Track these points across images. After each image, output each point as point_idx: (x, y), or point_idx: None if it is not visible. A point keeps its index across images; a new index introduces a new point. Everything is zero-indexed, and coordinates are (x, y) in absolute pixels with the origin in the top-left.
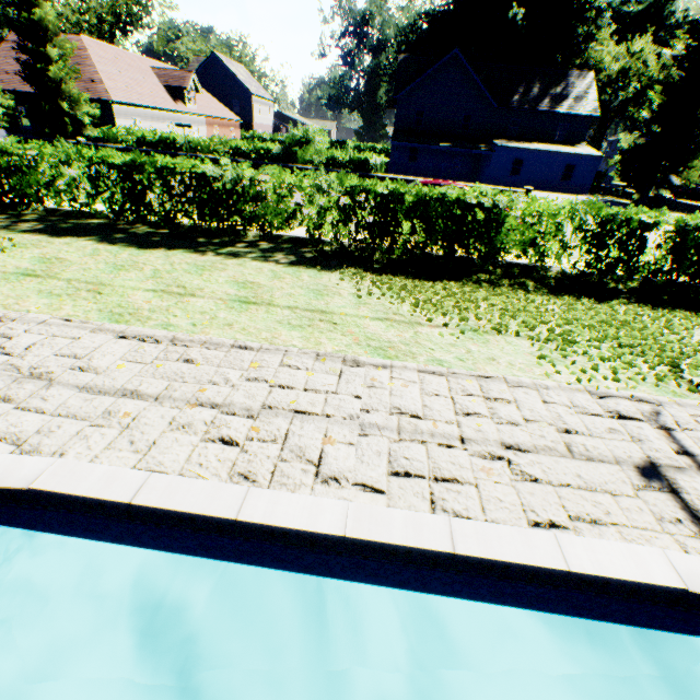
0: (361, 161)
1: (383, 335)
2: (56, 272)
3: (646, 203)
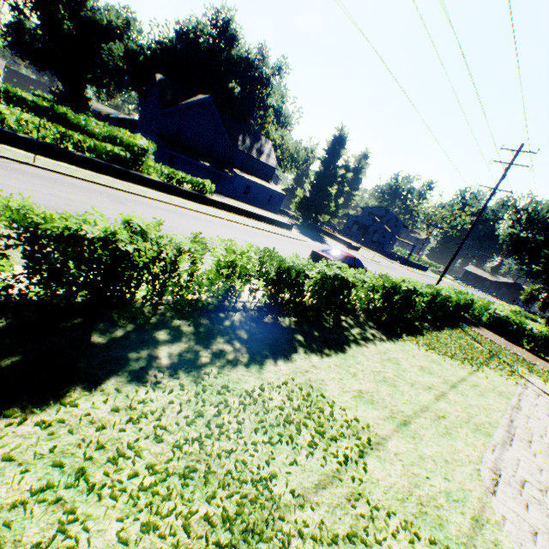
0: (200, 184)
1: (487, 385)
2: (398, 410)
3: (307, 226)
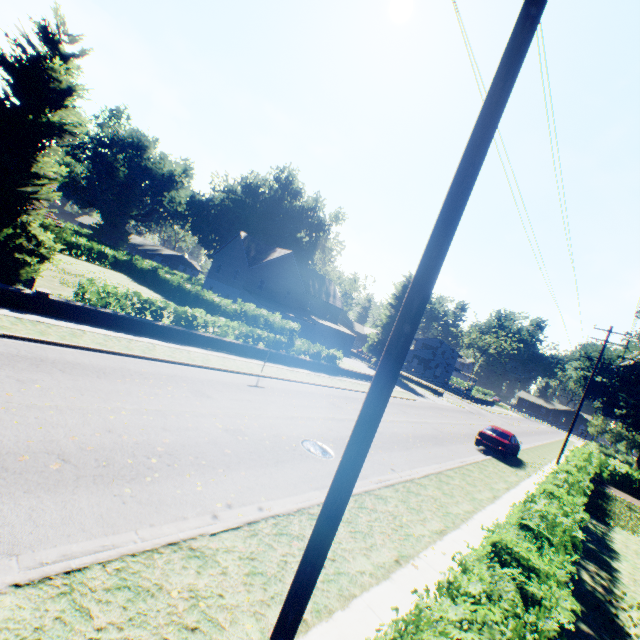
0: (333, 355)
1: None
2: None
3: None
